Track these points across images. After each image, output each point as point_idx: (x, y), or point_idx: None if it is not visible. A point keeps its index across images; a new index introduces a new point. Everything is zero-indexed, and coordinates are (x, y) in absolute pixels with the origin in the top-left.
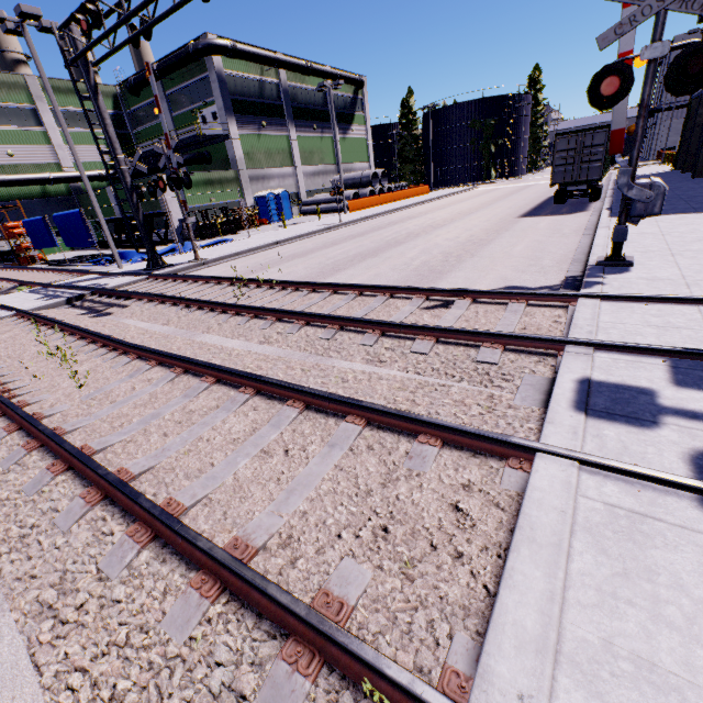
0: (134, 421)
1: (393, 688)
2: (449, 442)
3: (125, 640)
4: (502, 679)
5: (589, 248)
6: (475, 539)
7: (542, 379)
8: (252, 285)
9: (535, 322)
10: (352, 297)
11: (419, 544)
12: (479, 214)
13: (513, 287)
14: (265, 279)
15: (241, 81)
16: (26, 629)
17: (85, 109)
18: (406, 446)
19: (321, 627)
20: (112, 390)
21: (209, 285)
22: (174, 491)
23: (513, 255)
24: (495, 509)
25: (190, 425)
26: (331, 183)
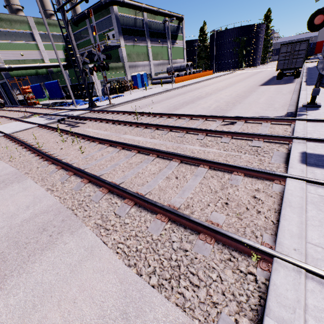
0: (108, 166)
1: (245, 247)
2: (247, 174)
3: (135, 234)
4: (286, 245)
5: (297, 100)
6: (264, 207)
7: (282, 153)
8: (139, 115)
9: (276, 131)
10: (187, 120)
11: (242, 208)
12: (239, 84)
13: (262, 116)
14: (146, 112)
15: (126, 18)
16: (95, 231)
17: (62, 32)
18: (228, 176)
19: (215, 228)
20: (93, 155)
21: (119, 114)
22: (135, 190)
23: (259, 103)
24: (271, 197)
25: (132, 168)
26: (166, 69)
